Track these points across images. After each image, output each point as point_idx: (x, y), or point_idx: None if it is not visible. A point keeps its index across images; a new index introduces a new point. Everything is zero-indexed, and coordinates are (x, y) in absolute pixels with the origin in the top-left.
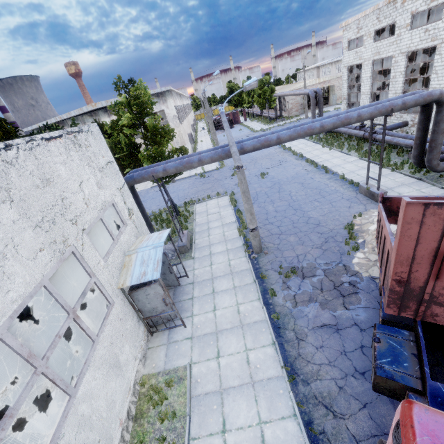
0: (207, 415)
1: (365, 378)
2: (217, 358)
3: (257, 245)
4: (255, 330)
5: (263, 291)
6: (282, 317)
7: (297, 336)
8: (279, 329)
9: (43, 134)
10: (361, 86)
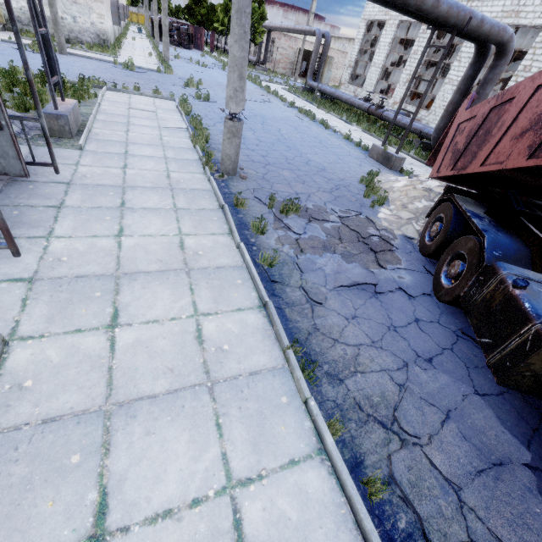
0: (32, 493)
1: (436, 368)
2: (109, 328)
3: (231, 156)
4: (220, 280)
5: (238, 224)
6: (279, 265)
7: (311, 297)
8: (273, 283)
9: None
10: (375, 53)
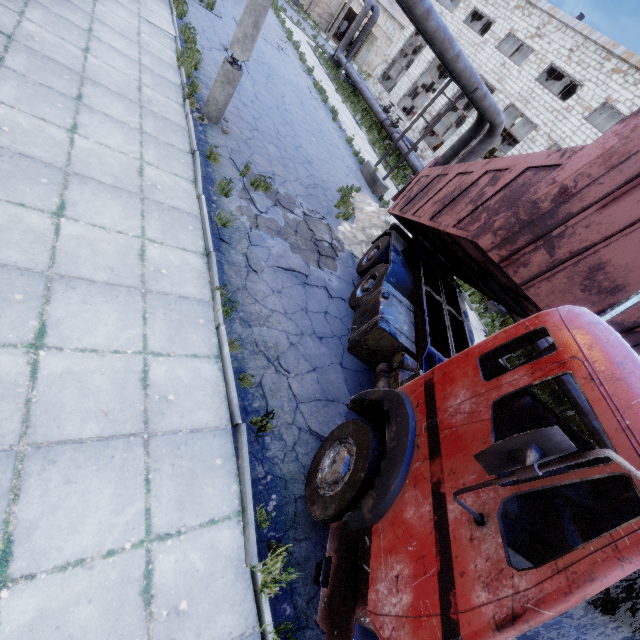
0: None
1: (323, 343)
2: (55, 215)
3: (219, 103)
4: (173, 219)
5: (204, 177)
6: (232, 229)
7: (251, 264)
8: (222, 241)
9: None
10: (413, 63)
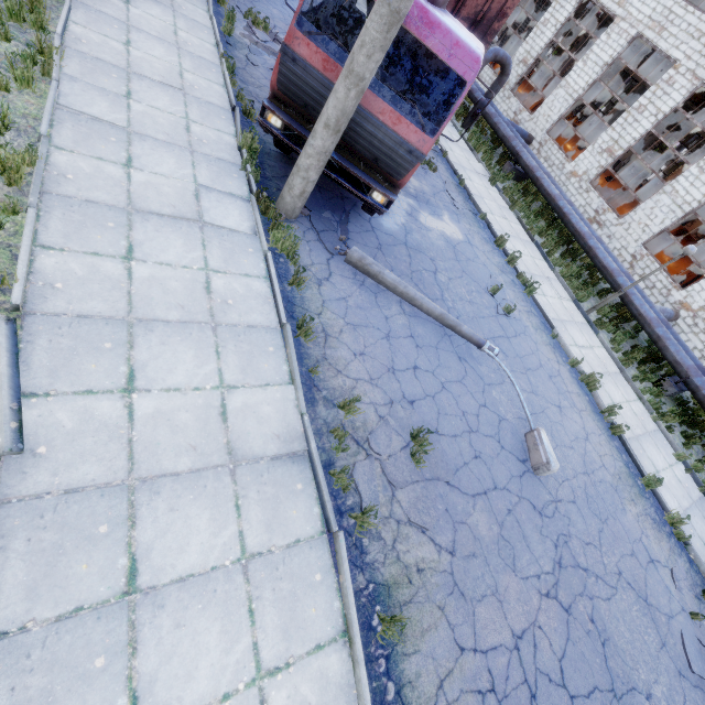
0: (101, 24)
1: None
2: (126, 3)
3: None
4: (194, 25)
5: (216, 12)
6: (236, 40)
7: (249, 59)
8: (228, 45)
9: None
10: None
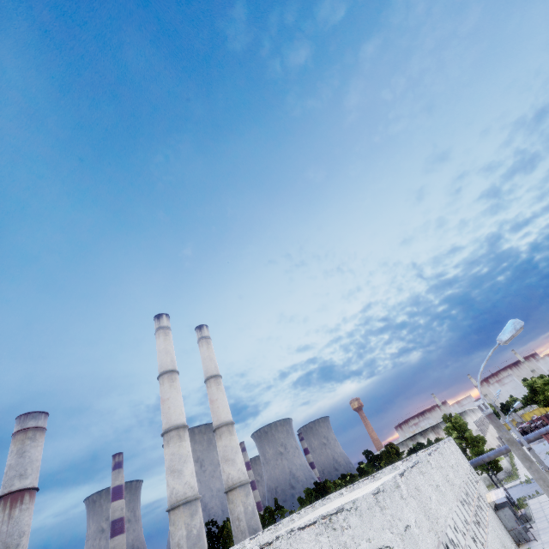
0: None
1: None
2: None
3: None
4: None
5: None
6: None
7: None
8: None
9: (446, 439)
10: None
